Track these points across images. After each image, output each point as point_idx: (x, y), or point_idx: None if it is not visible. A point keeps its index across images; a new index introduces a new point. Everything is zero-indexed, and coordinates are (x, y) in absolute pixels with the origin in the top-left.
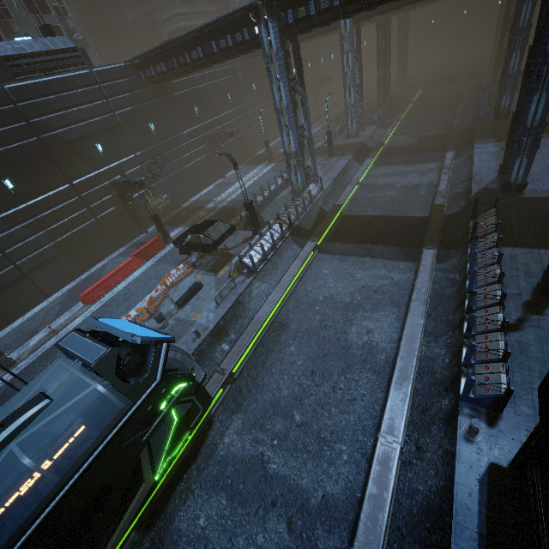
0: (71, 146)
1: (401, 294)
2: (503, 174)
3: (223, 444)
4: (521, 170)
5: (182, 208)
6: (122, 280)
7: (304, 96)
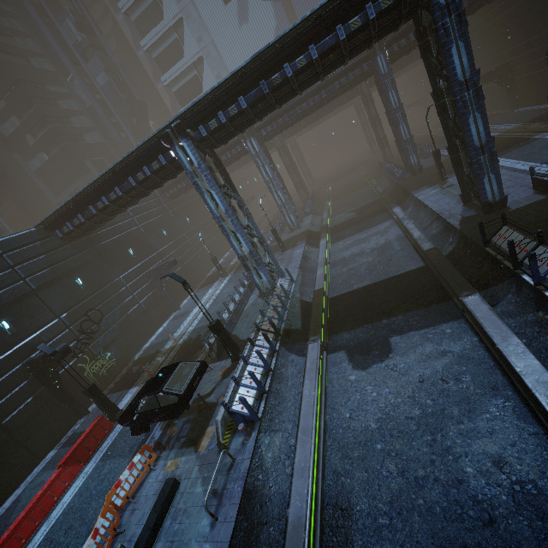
0: None
1: (485, 370)
2: (468, 202)
3: None
4: (493, 186)
5: (133, 362)
6: (41, 523)
7: (240, 199)
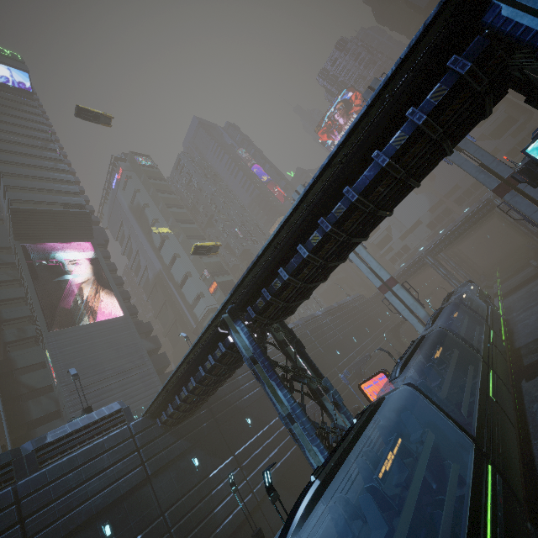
0: (373, 319)
1: None
2: None
3: (514, 315)
4: None
5: None
6: None
7: (448, 271)
